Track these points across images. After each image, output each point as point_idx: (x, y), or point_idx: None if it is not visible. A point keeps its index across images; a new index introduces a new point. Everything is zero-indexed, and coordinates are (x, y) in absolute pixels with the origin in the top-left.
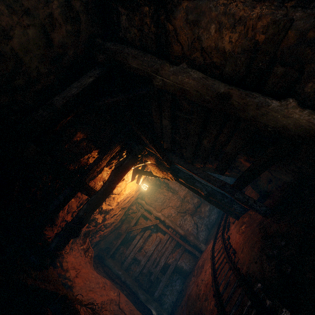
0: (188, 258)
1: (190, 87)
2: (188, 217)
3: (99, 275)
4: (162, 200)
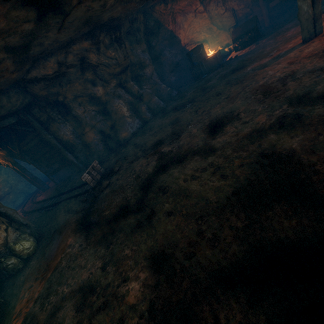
0: None
1: (53, 143)
2: None
3: None
4: None
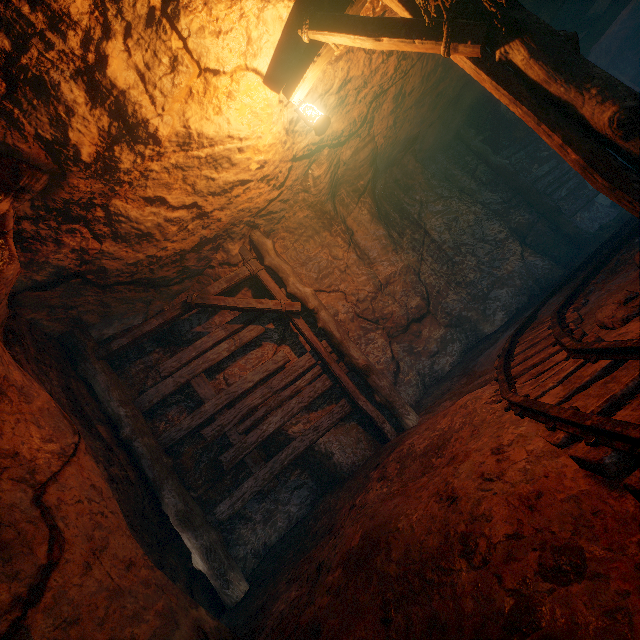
0: (354, 435)
1: None
2: (380, 339)
3: (9, 359)
4: (322, 267)
